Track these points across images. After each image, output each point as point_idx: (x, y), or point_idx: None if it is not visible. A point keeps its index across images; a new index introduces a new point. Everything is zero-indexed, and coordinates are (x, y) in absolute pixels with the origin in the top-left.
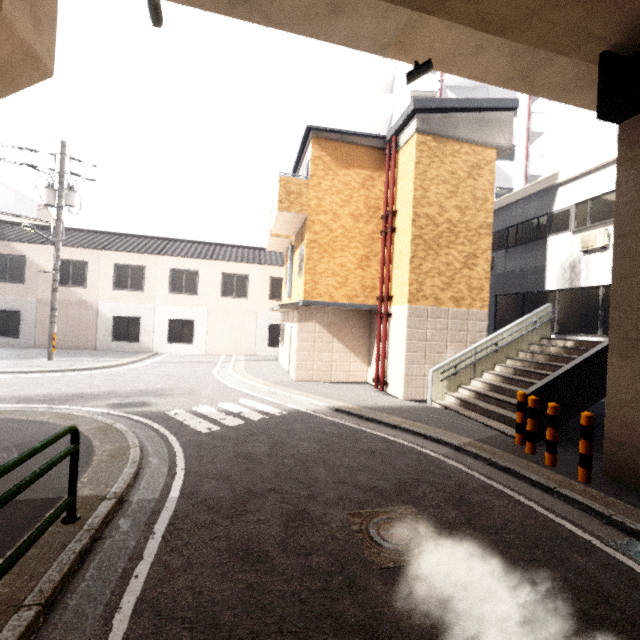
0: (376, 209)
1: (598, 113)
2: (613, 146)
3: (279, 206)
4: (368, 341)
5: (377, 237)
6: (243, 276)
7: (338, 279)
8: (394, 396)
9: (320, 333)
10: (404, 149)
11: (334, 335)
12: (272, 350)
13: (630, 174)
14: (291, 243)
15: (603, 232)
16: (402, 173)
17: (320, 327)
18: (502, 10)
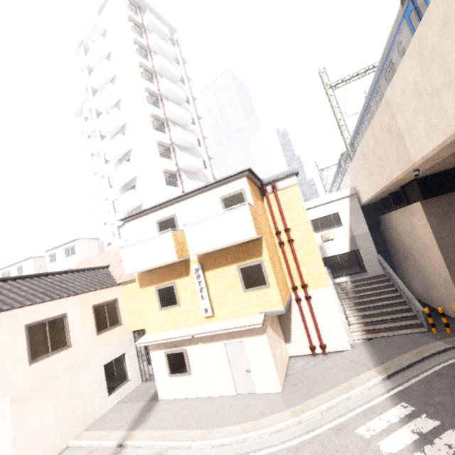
0: (269, 227)
1: (423, 198)
2: (322, 198)
3: (256, 231)
4: (279, 324)
5: (275, 246)
6: (58, 317)
7: (281, 282)
8: (330, 352)
9: (272, 334)
10: (284, 191)
11: (274, 330)
12: (114, 397)
13: (432, 218)
14: (184, 261)
15: (331, 232)
16: (288, 205)
17: (270, 328)
18: (442, 163)
